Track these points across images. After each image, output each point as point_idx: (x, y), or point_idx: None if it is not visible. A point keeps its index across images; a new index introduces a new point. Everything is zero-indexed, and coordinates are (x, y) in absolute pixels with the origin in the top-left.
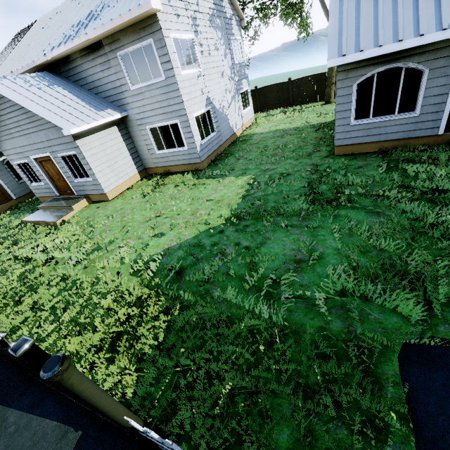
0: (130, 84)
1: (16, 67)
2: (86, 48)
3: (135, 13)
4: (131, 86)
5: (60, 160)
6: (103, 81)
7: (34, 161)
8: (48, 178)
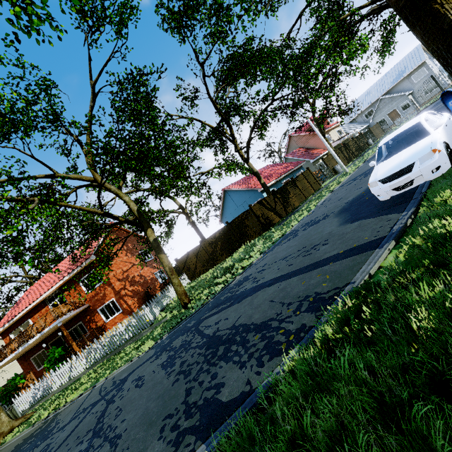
0: (414, 82)
1: (373, 101)
2: (399, 82)
3: (420, 63)
4: (415, 82)
5: (399, 108)
6: (404, 87)
7: (387, 115)
8: (390, 119)
